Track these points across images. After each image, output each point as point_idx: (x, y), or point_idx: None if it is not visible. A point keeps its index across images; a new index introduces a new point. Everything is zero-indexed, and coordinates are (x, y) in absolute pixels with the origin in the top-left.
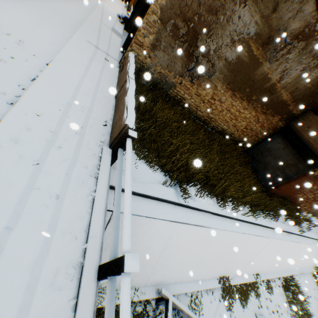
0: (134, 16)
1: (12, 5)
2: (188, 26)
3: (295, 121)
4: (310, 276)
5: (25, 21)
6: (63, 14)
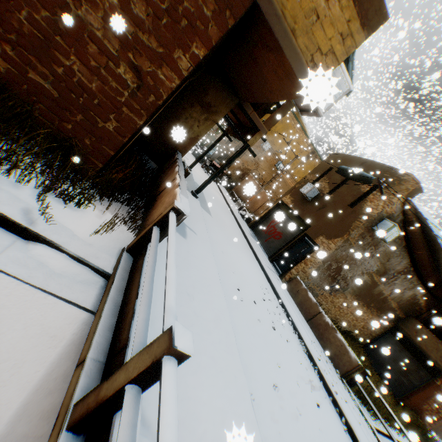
0: (260, 220)
1: (242, 253)
2: (337, 264)
3: (402, 324)
4: None
5: (251, 264)
6: (241, 238)
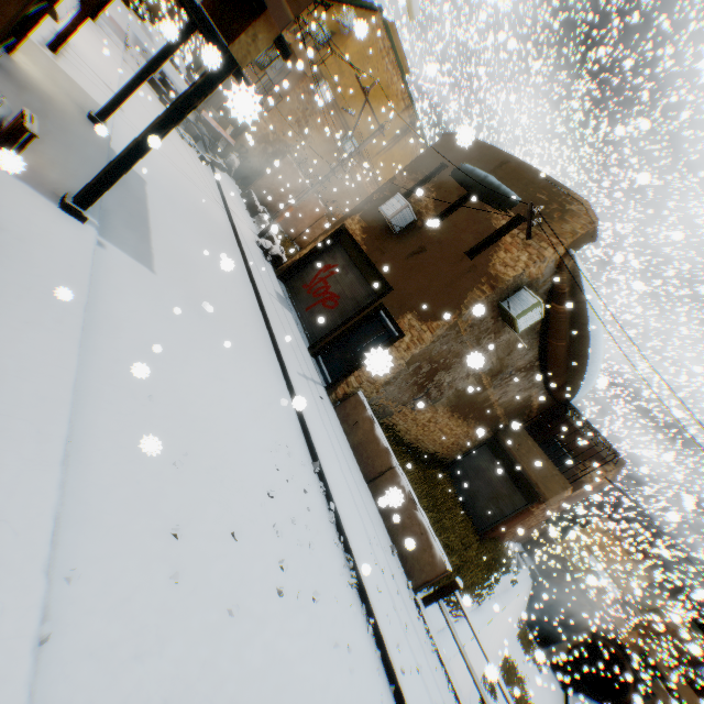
0: (301, 264)
1: (238, 363)
2: (431, 365)
3: (505, 434)
4: (516, 640)
5: (259, 388)
6: (247, 313)
